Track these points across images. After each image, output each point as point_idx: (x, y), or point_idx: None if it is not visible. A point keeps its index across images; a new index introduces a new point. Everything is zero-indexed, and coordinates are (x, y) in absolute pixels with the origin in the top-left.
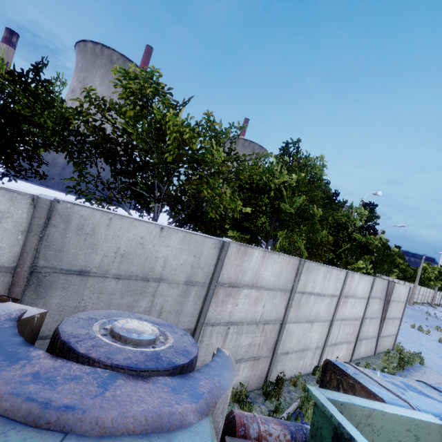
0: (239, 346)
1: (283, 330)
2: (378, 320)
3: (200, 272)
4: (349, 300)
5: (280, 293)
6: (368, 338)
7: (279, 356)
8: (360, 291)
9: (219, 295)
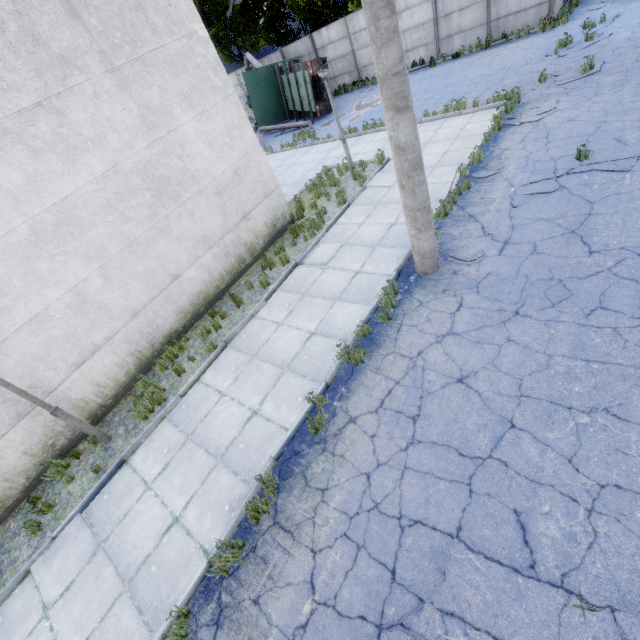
0: (339, 69)
1: (355, 56)
2: (480, 5)
3: (310, 49)
4: (404, 15)
5: (344, 40)
6: (465, 31)
7: (361, 69)
8: (414, 1)
9: (321, 53)
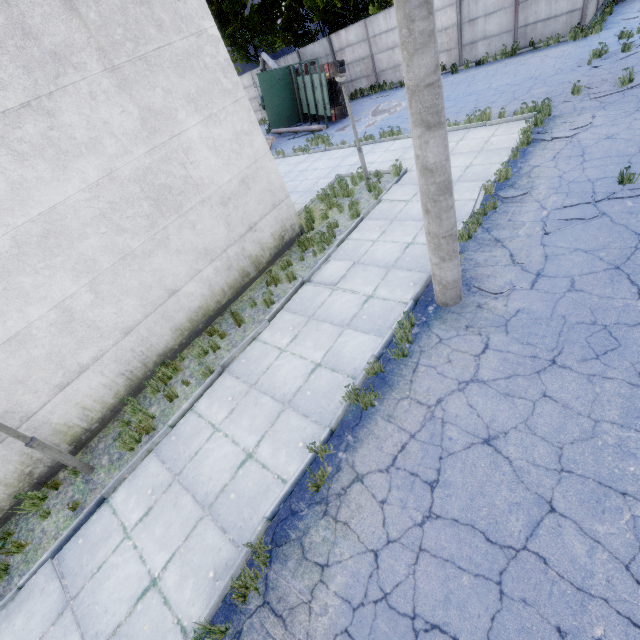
0: (356, 72)
1: (373, 60)
2: (507, 11)
3: (327, 51)
4: None
5: (363, 43)
6: (490, 38)
7: (379, 73)
8: (437, 4)
9: (339, 56)
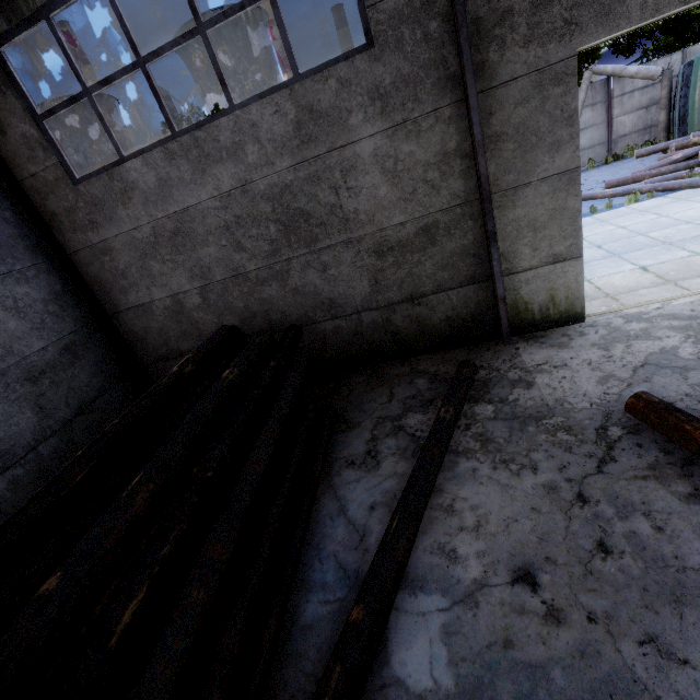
0: None
1: None
2: None
3: None
4: None
5: None
6: None
7: None
8: None
9: None
